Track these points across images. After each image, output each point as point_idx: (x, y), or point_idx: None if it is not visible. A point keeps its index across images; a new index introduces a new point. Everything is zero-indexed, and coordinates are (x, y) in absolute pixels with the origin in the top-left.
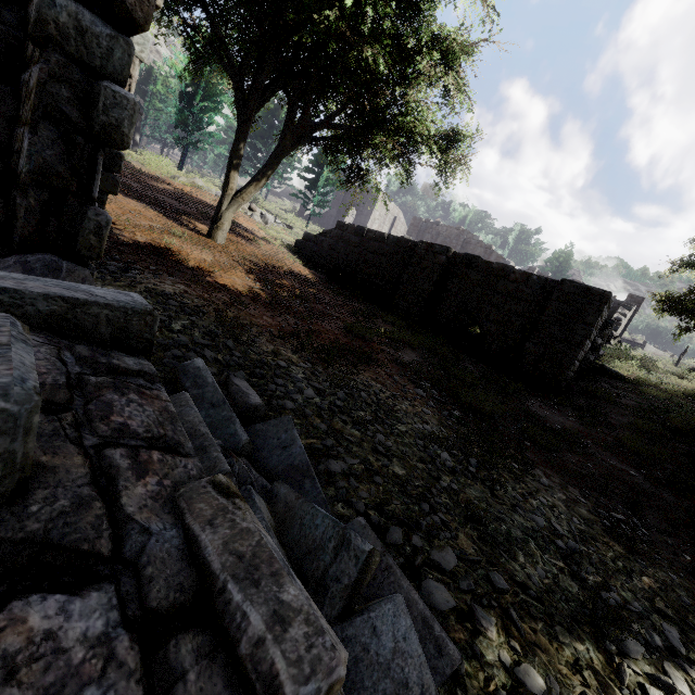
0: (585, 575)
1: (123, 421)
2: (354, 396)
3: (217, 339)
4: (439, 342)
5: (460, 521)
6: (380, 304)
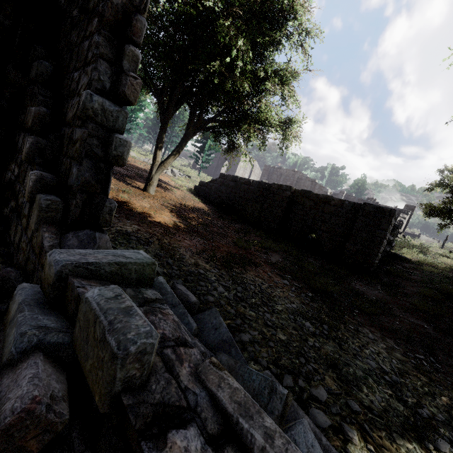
0: (406, 398)
1: (163, 332)
2: (247, 289)
3: (162, 259)
4: (291, 246)
5: (324, 368)
6: (251, 223)
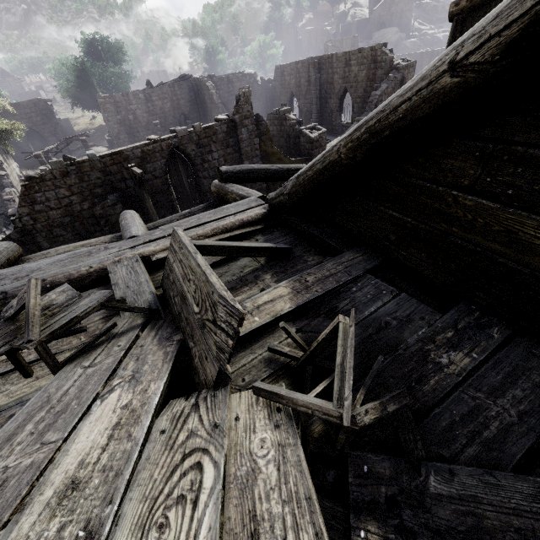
0: None
1: None
2: None
3: None
4: None
5: None
6: None
